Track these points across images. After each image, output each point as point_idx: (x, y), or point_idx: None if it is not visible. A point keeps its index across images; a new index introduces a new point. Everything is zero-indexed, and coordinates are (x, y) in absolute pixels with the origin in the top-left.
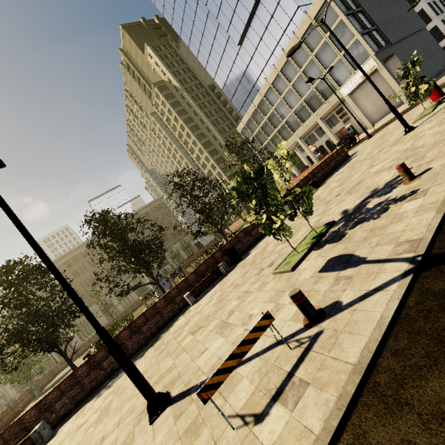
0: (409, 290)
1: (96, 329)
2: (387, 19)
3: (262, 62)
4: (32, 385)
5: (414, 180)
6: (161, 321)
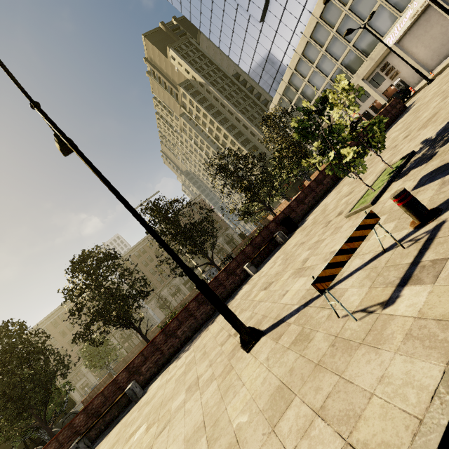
0: None
1: (183, 268)
2: None
3: (288, 34)
4: (111, 370)
5: None
6: (225, 293)
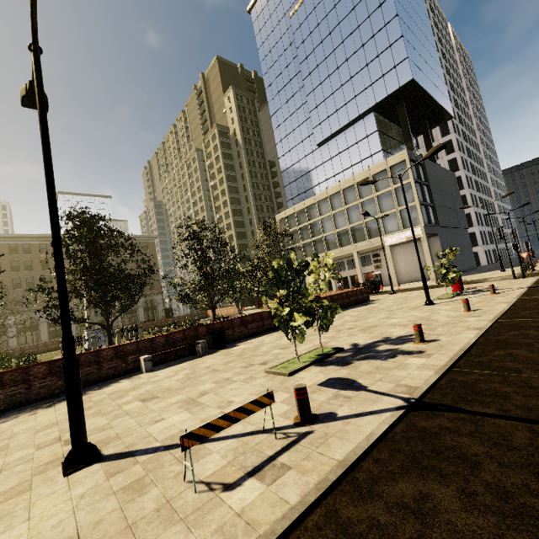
0: (399, 421)
1: (65, 334)
2: (443, 205)
3: (330, 173)
4: None
5: (423, 343)
6: (95, 375)
